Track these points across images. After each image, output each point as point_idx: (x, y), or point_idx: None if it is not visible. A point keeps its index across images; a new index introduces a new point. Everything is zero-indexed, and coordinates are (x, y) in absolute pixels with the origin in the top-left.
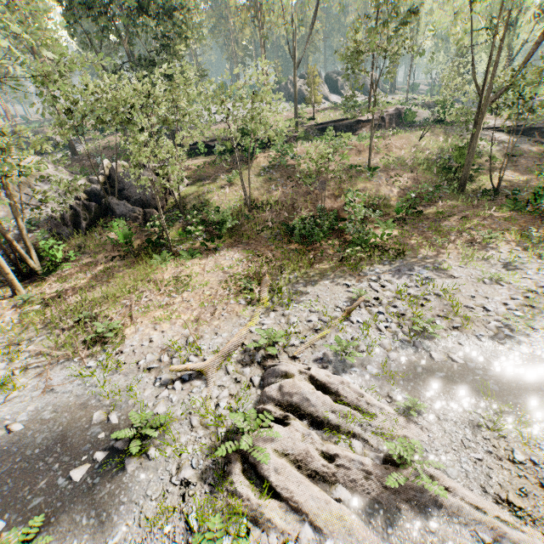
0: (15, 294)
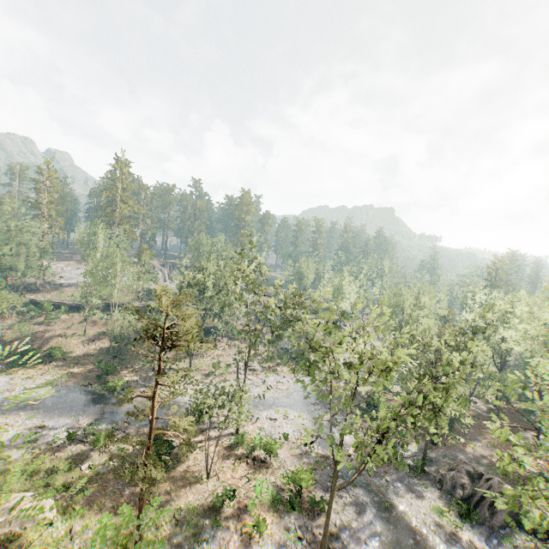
0: None
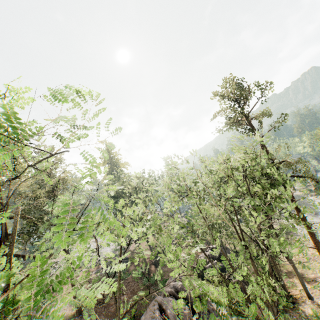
0: (312, 298)
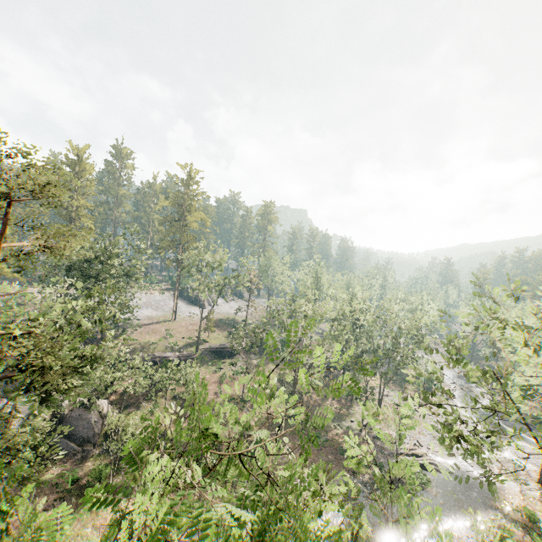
0: None
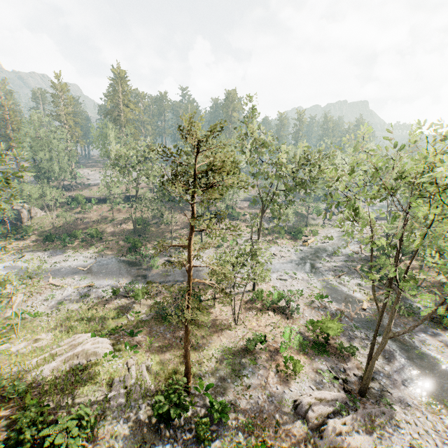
0: None
